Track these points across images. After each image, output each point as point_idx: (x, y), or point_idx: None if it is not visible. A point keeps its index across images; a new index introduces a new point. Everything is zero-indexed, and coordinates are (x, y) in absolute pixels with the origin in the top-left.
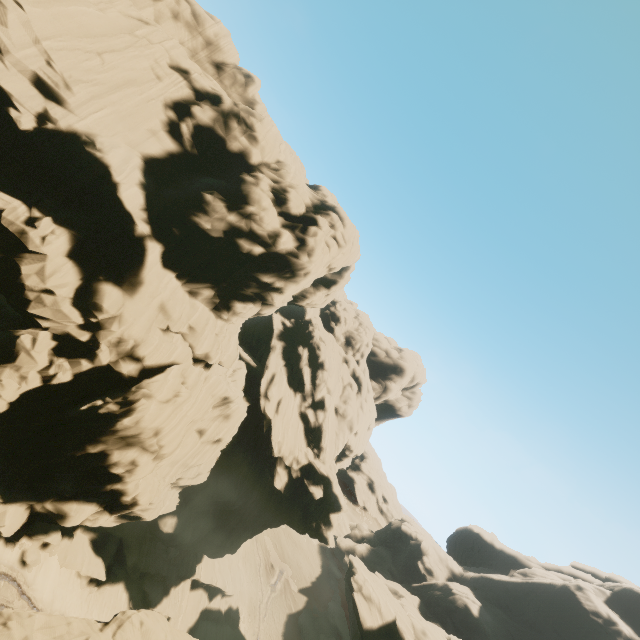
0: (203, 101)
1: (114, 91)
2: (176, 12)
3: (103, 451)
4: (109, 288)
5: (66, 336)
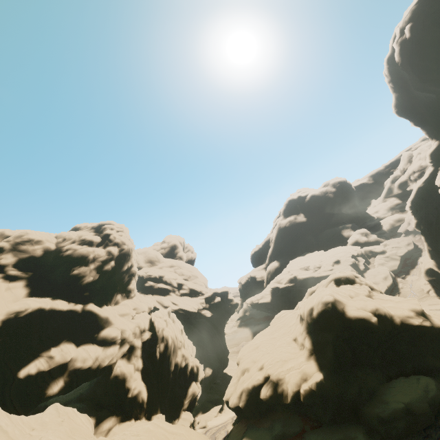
0: None
1: None
2: None
3: (174, 365)
4: (105, 332)
5: (124, 353)
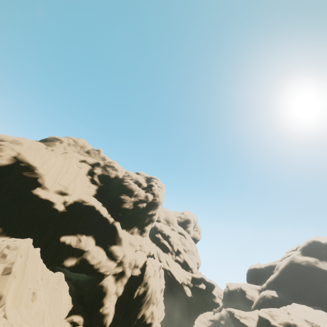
0: (95, 167)
1: (75, 180)
2: (68, 143)
3: (142, 315)
4: (115, 247)
5: (116, 272)
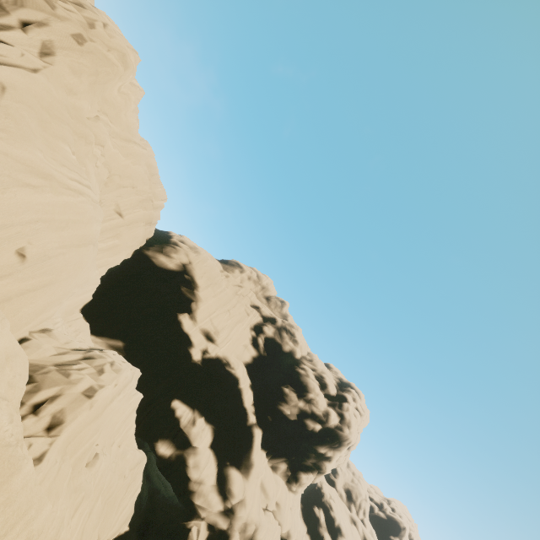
0: (267, 322)
1: (233, 328)
2: (250, 276)
3: None
4: (235, 472)
5: (215, 525)
